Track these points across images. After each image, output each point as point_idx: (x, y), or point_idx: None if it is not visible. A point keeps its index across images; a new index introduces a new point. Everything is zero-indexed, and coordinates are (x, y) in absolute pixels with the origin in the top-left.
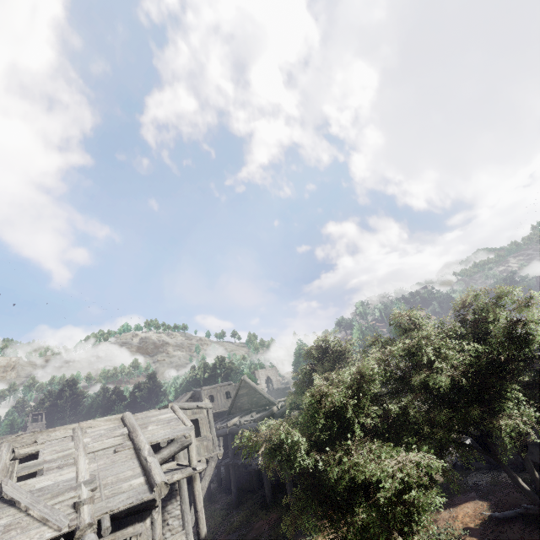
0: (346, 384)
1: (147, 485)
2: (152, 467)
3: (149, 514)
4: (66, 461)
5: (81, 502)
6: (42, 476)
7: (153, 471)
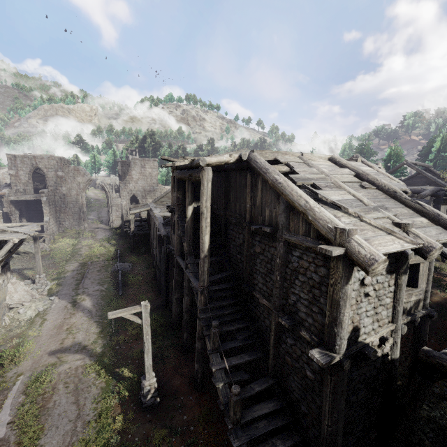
0: None
1: (439, 227)
2: (436, 211)
3: None
4: (328, 184)
5: (409, 225)
6: (324, 190)
7: (444, 216)
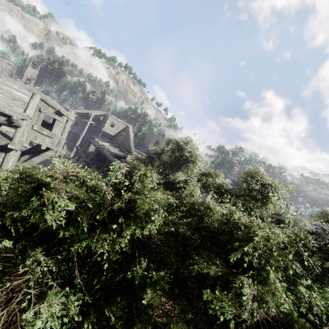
0: (171, 181)
1: None
2: None
3: None
4: None
5: None
6: None
7: None
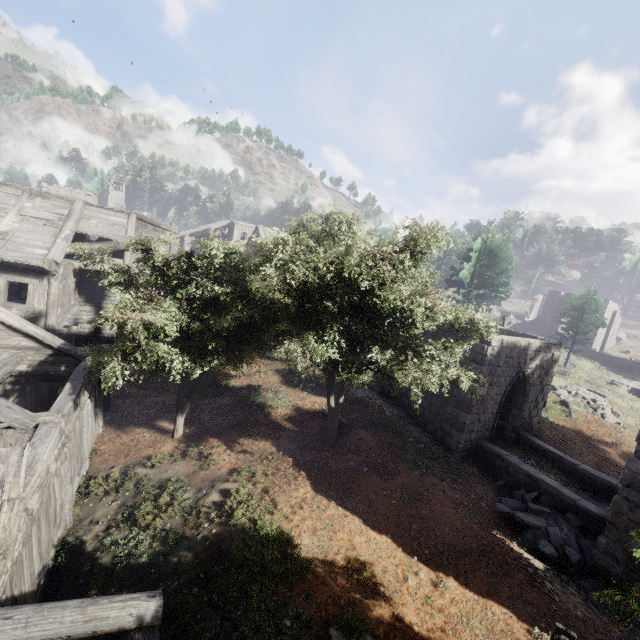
0: None
1: (44, 257)
2: (54, 246)
3: (47, 277)
4: None
5: None
6: None
7: (53, 250)
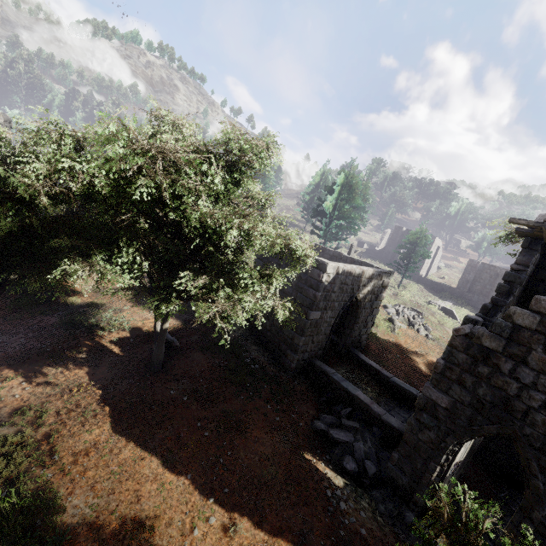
0: None
1: None
2: None
3: None
4: None
5: None
6: None
7: None
